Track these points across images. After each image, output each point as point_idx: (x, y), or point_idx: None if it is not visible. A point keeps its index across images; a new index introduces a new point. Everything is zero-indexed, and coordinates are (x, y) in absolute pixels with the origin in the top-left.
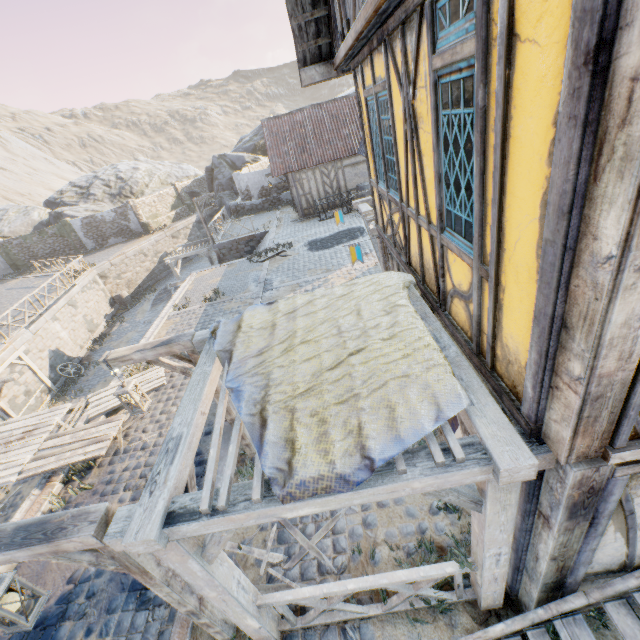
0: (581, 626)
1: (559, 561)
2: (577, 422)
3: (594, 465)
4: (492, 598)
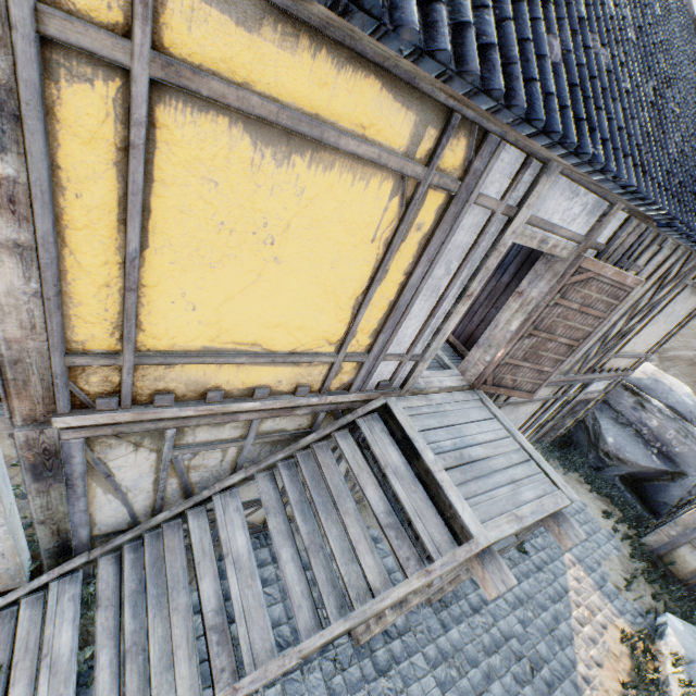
0: (74, 582)
1: (52, 525)
2: (4, 383)
3: (41, 428)
4: (10, 576)
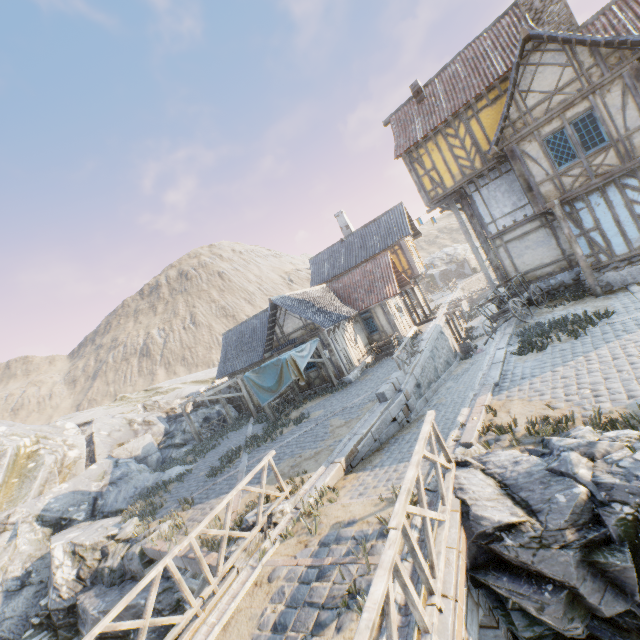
0: None
1: None
2: None
3: None
4: None
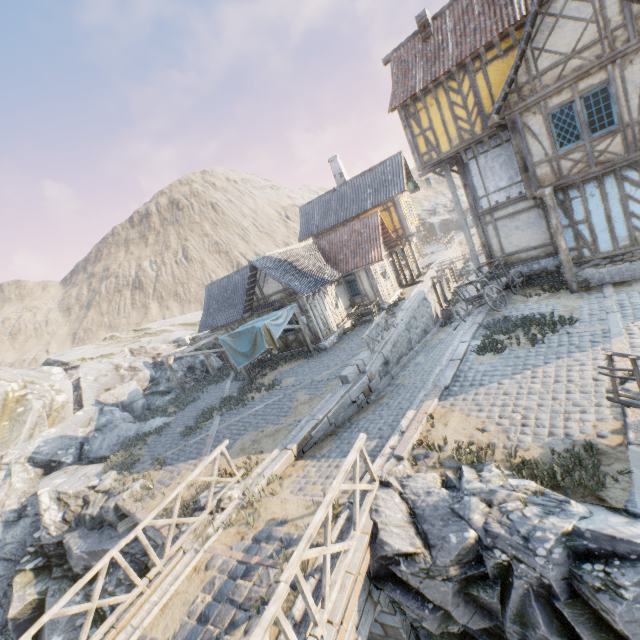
0: None
1: None
2: None
3: None
4: None
